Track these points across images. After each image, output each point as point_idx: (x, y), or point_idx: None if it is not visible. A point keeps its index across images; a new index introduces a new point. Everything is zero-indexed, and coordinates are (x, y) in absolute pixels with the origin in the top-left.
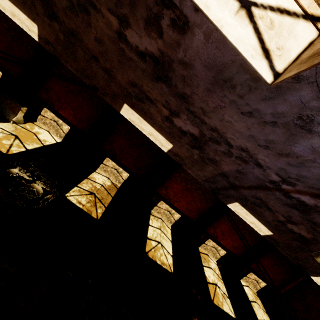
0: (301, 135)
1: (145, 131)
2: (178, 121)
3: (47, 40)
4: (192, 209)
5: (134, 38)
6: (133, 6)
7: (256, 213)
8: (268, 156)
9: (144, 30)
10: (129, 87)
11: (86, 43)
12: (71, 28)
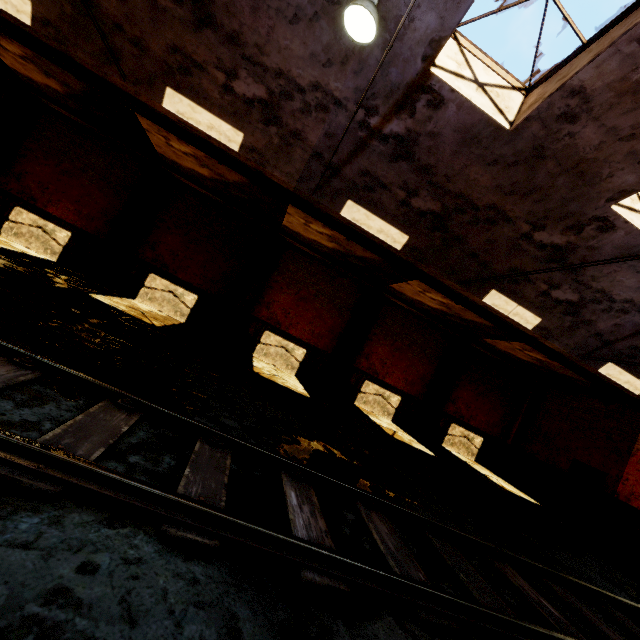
0: (338, 14)
1: (202, 126)
2: (239, 86)
3: (46, 20)
4: (321, 333)
5: None
6: None
7: (376, 207)
8: (337, 78)
9: None
10: (169, 57)
11: (105, 8)
12: None
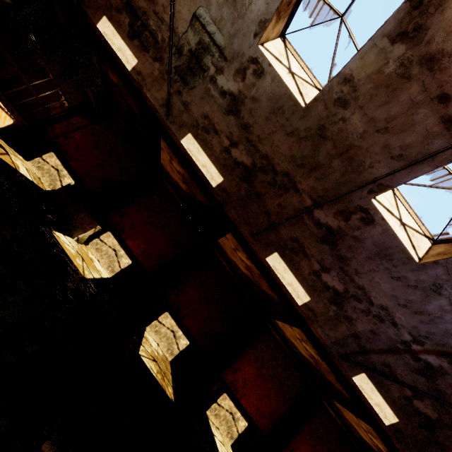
0: (433, 296)
1: (285, 281)
2: (326, 276)
3: (226, 189)
4: (264, 412)
5: (320, 214)
6: (334, 202)
7: (383, 388)
8: (404, 314)
9: (333, 214)
10: (289, 241)
11: (267, 203)
12: (260, 191)
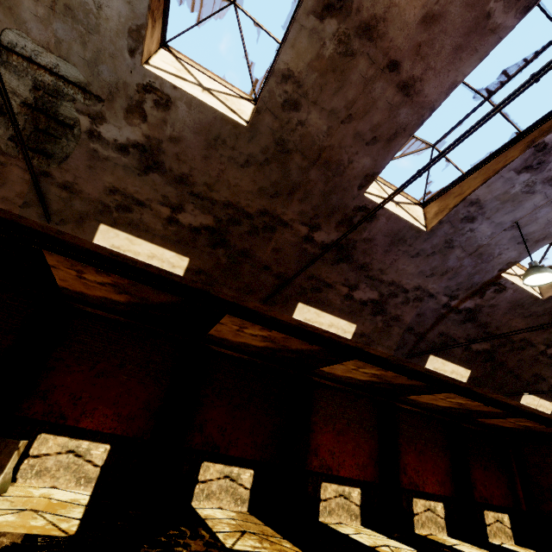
0: (449, 252)
1: (324, 325)
2: (358, 293)
3: (200, 269)
4: (364, 463)
5: (321, 236)
6: (330, 216)
7: (448, 355)
8: (434, 282)
9: (334, 228)
10: (305, 282)
11: (259, 257)
12: (243, 248)
